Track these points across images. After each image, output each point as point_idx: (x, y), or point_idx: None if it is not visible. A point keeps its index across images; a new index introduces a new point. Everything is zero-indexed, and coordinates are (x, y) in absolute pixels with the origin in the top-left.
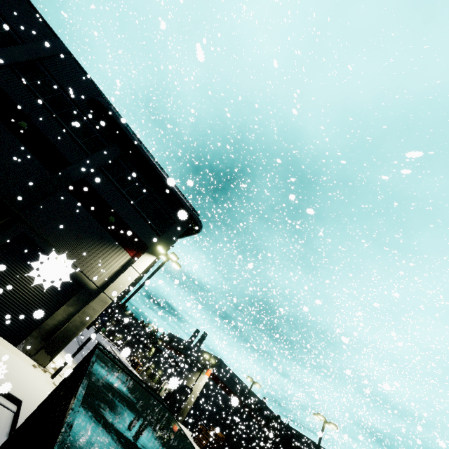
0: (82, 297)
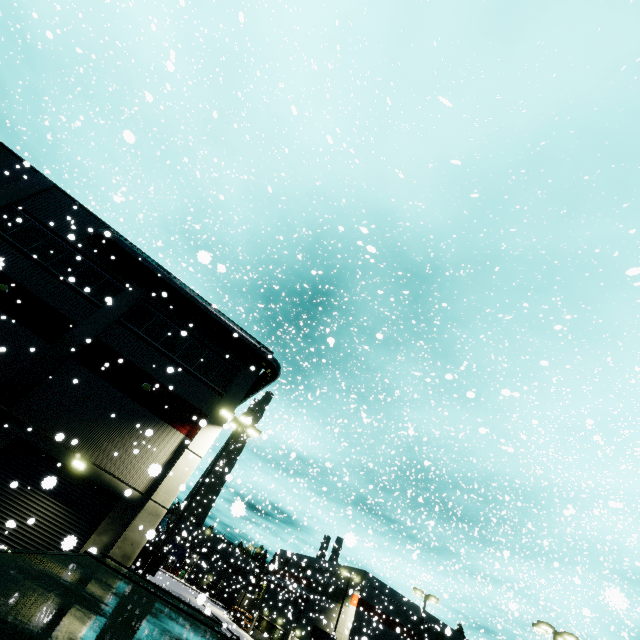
0: (119, 514)
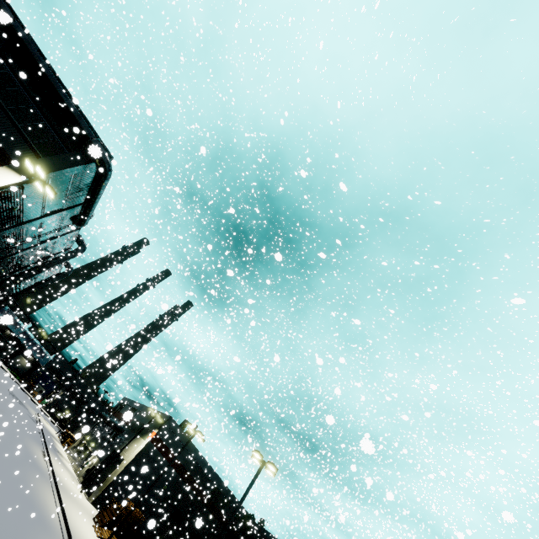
0: None
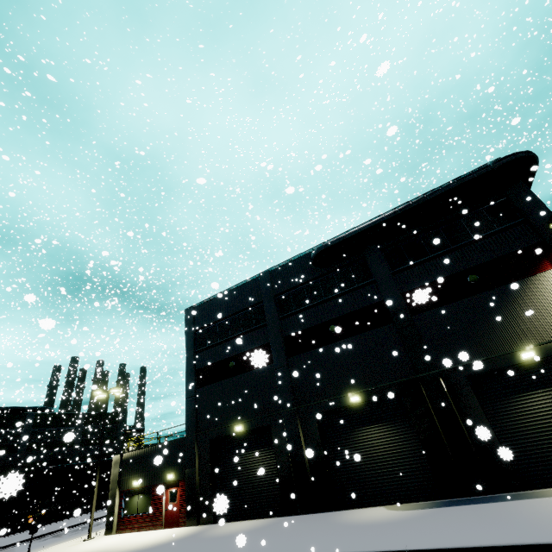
0: None
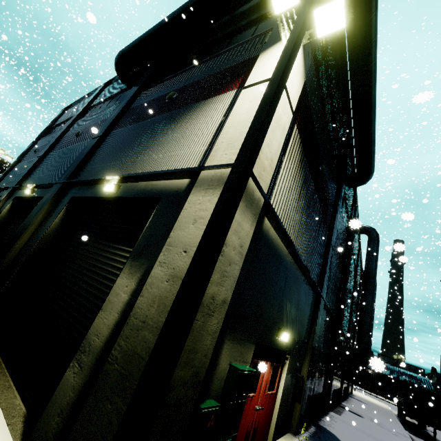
0: (163, 219)
